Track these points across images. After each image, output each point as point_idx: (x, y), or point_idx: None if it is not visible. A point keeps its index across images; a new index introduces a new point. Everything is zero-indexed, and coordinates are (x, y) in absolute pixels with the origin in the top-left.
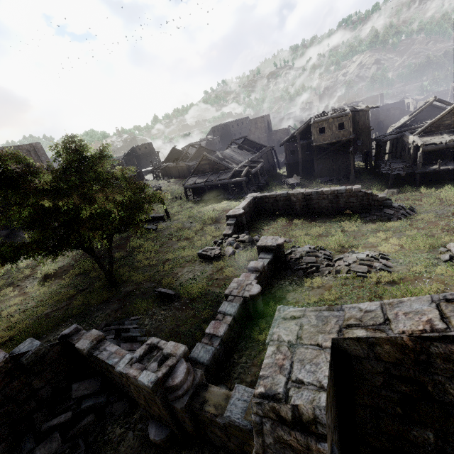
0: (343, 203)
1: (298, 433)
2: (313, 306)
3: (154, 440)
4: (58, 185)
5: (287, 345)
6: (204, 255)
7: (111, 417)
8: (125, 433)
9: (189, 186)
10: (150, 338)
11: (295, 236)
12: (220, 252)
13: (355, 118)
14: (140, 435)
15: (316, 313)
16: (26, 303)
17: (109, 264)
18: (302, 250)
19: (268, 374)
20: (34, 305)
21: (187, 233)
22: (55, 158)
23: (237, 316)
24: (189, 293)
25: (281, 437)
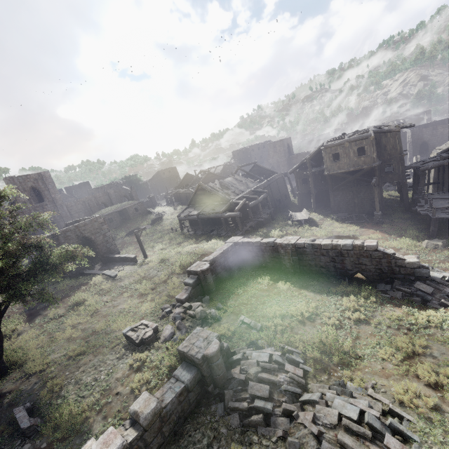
0: (351, 264)
1: None
2: None
3: None
4: None
5: None
6: (129, 337)
7: None
8: None
9: (183, 217)
10: None
11: (267, 316)
12: (150, 334)
13: (381, 140)
14: None
15: None
16: None
17: None
18: (255, 362)
19: None
20: None
21: (144, 287)
22: None
23: None
24: (59, 423)
25: None
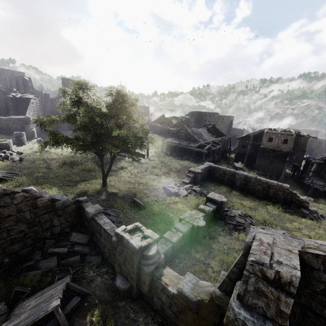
0: (272, 193)
1: (274, 288)
2: (237, 251)
3: (119, 286)
4: (107, 111)
5: (267, 244)
6: (167, 189)
7: (88, 263)
8: (95, 277)
9: (166, 142)
10: (137, 222)
11: (231, 201)
12: (178, 191)
13: (297, 139)
14: (105, 282)
15: (283, 236)
16: (49, 174)
17: (108, 170)
18: (236, 212)
19: (256, 253)
20: (53, 177)
21: (158, 171)
22: (107, 95)
23: (186, 235)
24: (152, 209)
25: (261, 288)
